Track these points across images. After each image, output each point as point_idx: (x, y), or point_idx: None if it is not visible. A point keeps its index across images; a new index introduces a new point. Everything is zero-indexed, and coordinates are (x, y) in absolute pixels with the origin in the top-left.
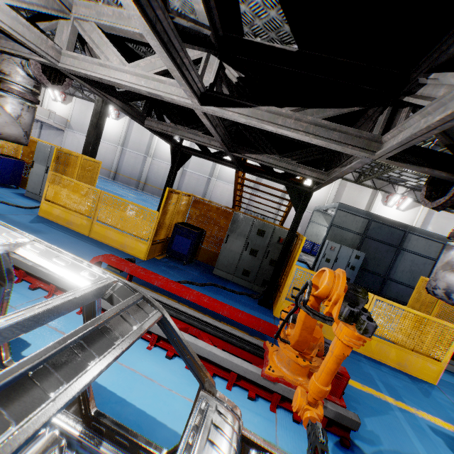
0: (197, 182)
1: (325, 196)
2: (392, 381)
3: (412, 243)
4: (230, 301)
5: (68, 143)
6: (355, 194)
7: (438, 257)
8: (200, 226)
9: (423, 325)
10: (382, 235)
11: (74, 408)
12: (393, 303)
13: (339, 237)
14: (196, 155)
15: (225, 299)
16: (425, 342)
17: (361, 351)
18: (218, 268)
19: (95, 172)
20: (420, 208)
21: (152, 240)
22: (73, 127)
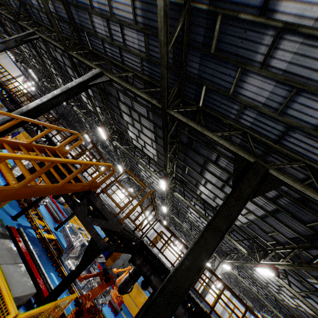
0: None
1: None
2: None
3: None
4: None
5: None
6: None
7: None
8: None
9: None
10: None
11: (87, 271)
12: None
13: None
14: None
15: None
16: None
17: None
18: None
19: None
20: (226, 292)
21: None
22: None
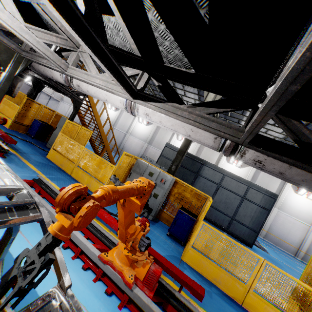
0: (119, 135)
1: (191, 152)
2: (66, 181)
3: (205, 172)
4: (29, 146)
5: (59, 108)
6: (209, 152)
7: (220, 183)
8: (55, 127)
9: (101, 164)
10: (188, 165)
11: None
12: (91, 152)
13: (164, 163)
14: (46, 86)
15: (27, 145)
16: (100, 173)
17: (74, 177)
18: (49, 143)
19: (22, 99)
20: (251, 167)
21: (15, 120)
22: (64, 100)
